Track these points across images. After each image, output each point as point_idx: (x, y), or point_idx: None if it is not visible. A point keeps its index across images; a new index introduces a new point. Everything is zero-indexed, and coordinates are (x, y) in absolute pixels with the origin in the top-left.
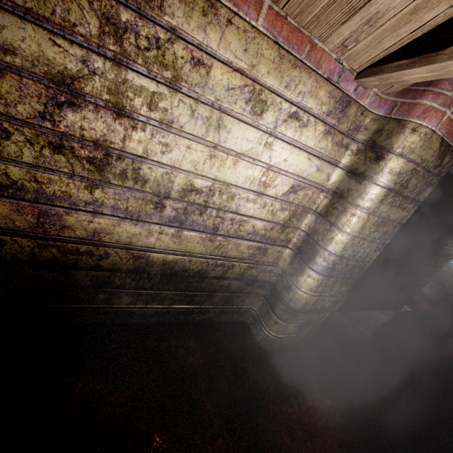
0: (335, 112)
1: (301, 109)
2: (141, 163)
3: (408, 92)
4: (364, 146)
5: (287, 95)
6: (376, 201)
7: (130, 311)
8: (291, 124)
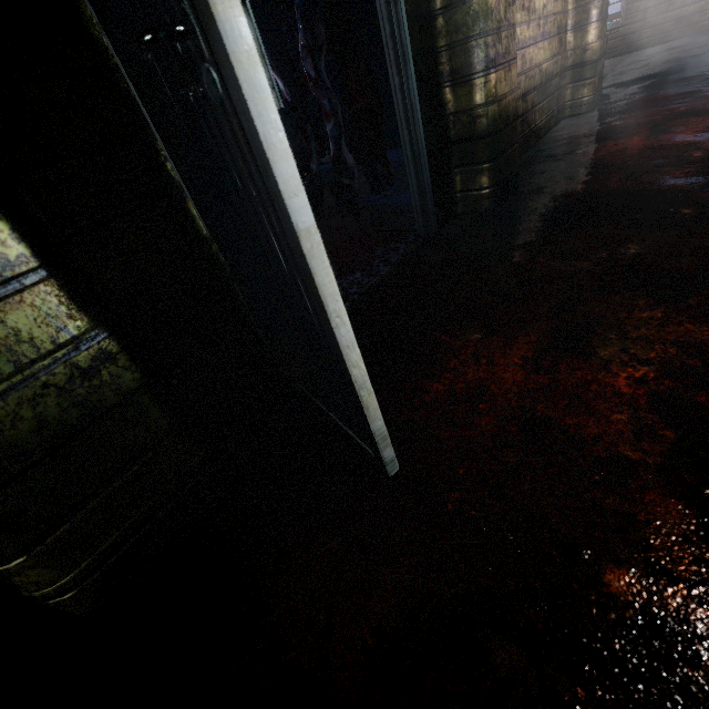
0: None
1: None
2: None
3: None
4: None
5: None
6: None
7: (539, 127)
8: None
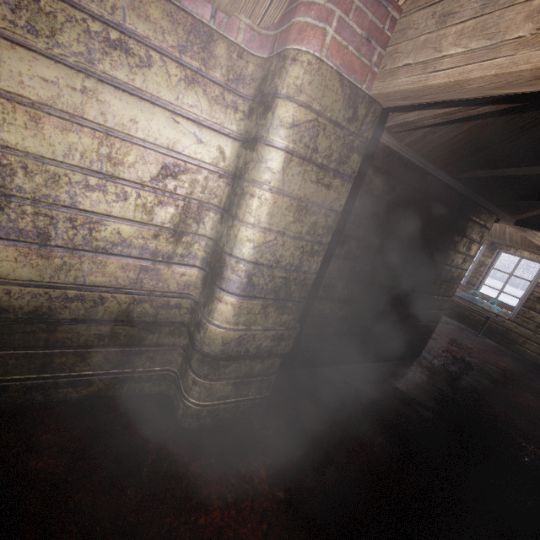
0: (193, 48)
1: (128, 36)
2: None
3: (284, 17)
4: (255, 103)
5: (91, 9)
6: (276, 170)
7: None
8: (120, 61)
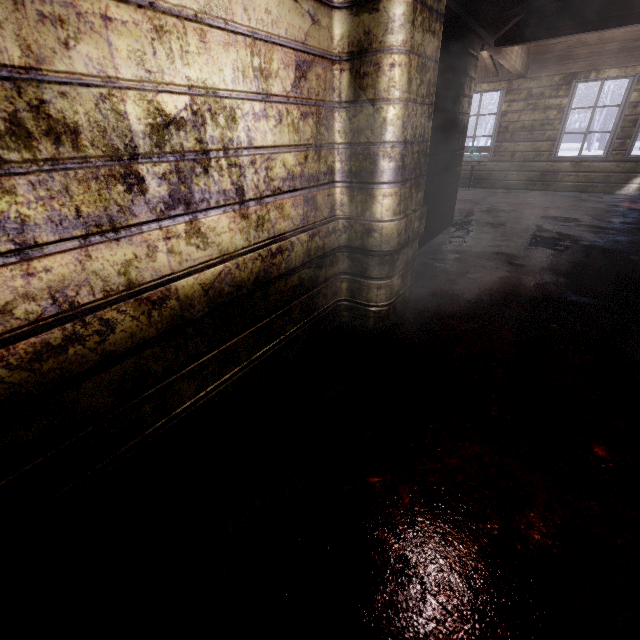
0: None
1: None
2: (37, 85)
3: None
4: None
5: None
6: (409, 26)
7: (205, 404)
8: None
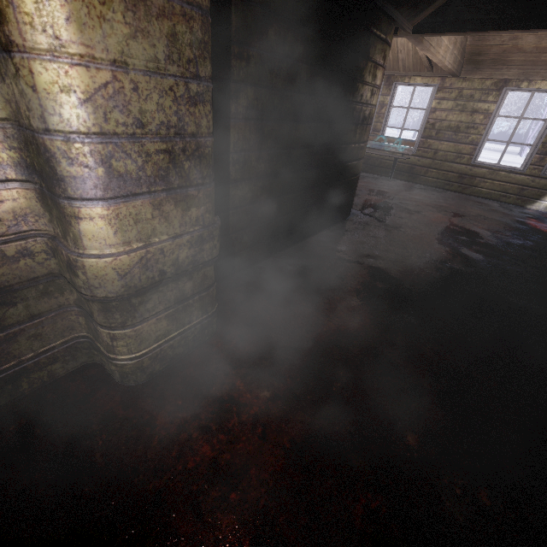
0: None
1: None
2: None
3: None
4: None
5: None
6: None
7: None
8: None
